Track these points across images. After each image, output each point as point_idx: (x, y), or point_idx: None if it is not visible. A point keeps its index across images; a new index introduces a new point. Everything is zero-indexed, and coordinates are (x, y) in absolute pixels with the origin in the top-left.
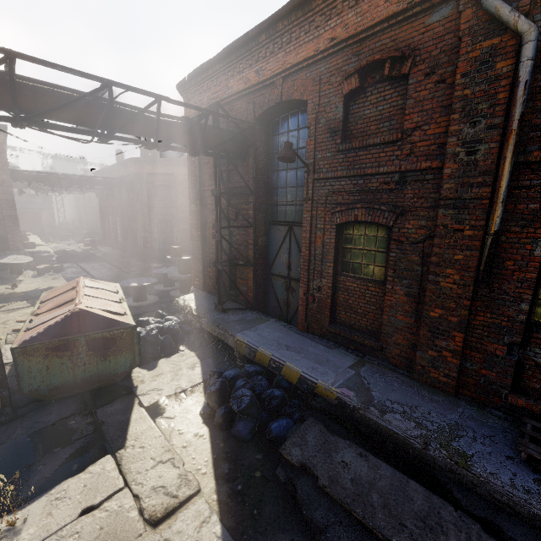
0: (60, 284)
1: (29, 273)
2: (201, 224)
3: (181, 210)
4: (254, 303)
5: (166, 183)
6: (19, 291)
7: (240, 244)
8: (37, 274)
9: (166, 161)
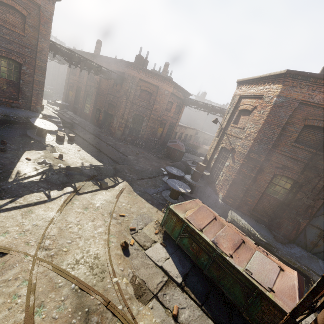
0: (93, 160)
1: (50, 137)
2: (258, 170)
3: (153, 113)
4: (296, 239)
5: (150, 91)
6: (71, 165)
7: (299, 201)
8: (58, 140)
9: (157, 75)
